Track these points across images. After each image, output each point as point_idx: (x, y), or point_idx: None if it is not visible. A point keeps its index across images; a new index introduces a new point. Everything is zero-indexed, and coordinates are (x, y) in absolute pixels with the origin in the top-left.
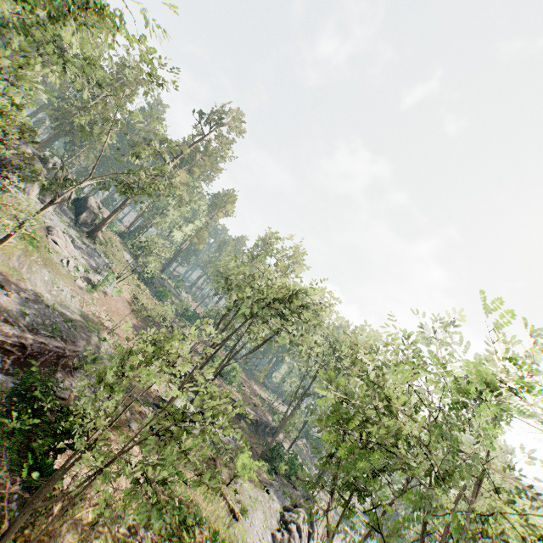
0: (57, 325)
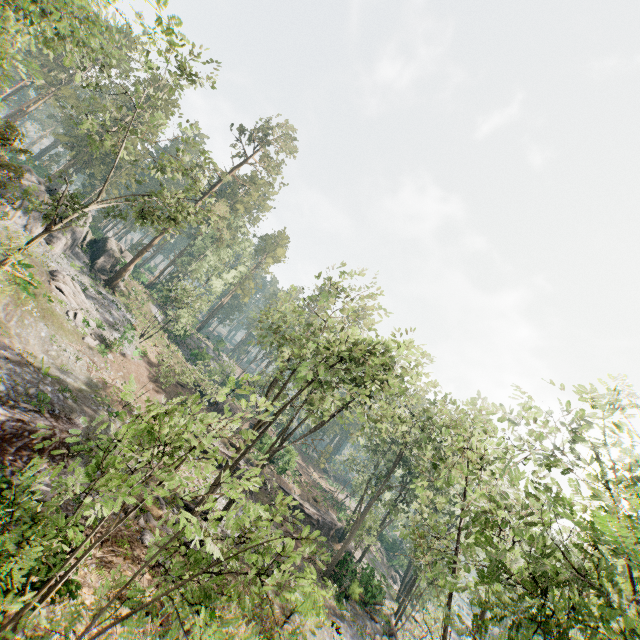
0: (45, 395)
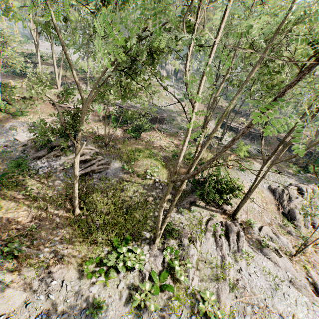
0: None
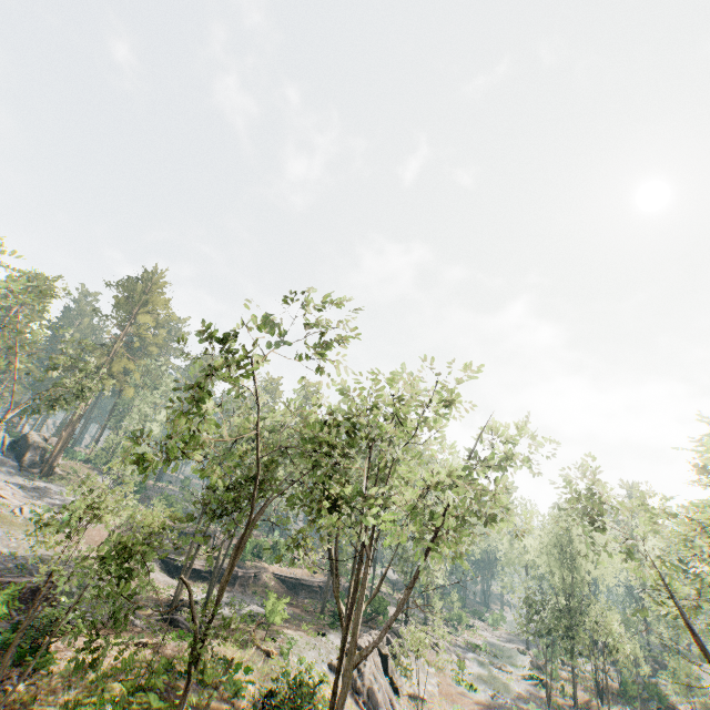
0: (23, 563)
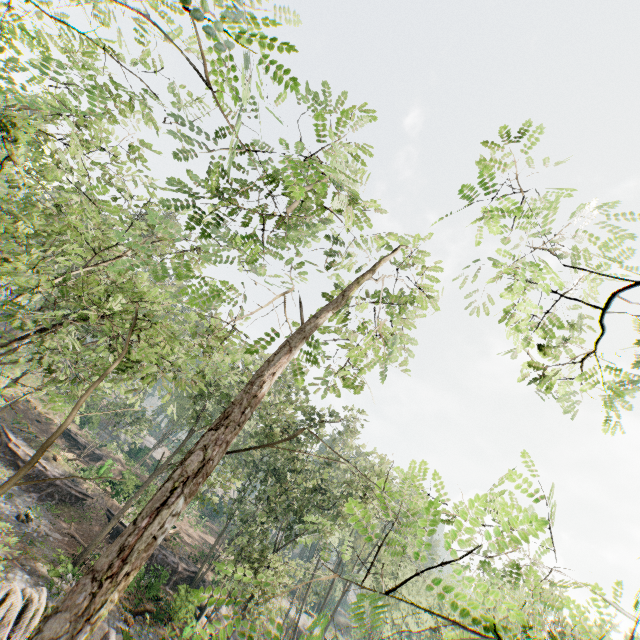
0: None
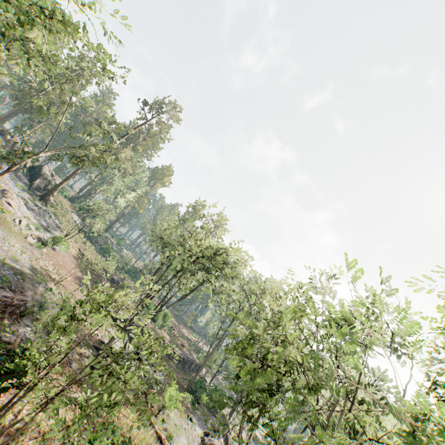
0: (7, 277)
